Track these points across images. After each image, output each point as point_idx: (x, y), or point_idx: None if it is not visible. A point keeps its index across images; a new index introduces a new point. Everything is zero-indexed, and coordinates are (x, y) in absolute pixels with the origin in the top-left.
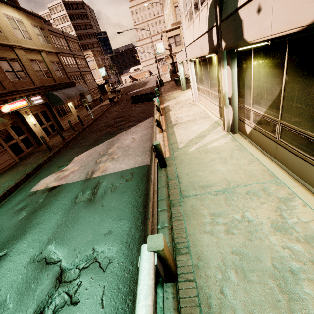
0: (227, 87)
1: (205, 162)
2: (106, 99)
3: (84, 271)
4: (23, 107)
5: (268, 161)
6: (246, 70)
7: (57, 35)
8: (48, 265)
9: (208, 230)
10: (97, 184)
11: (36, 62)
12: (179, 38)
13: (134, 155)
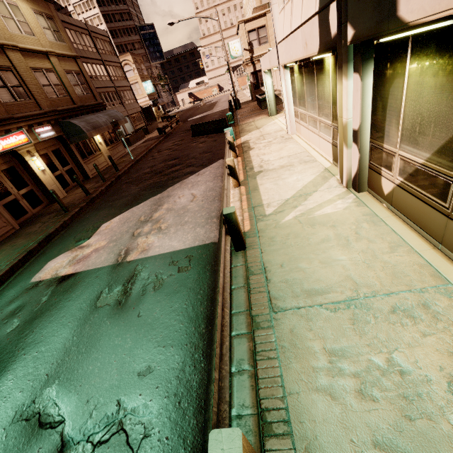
0: (352, 112)
1: (312, 244)
2: (153, 129)
3: (100, 450)
4: (21, 145)
5: (426, 246)
6: (392, 81)
7: (78, 30)
8: (43, 430)
9: (323, 387)
10: (133, 274)
11: (42, 72)
12: (265, 32)
13: (193, 224)
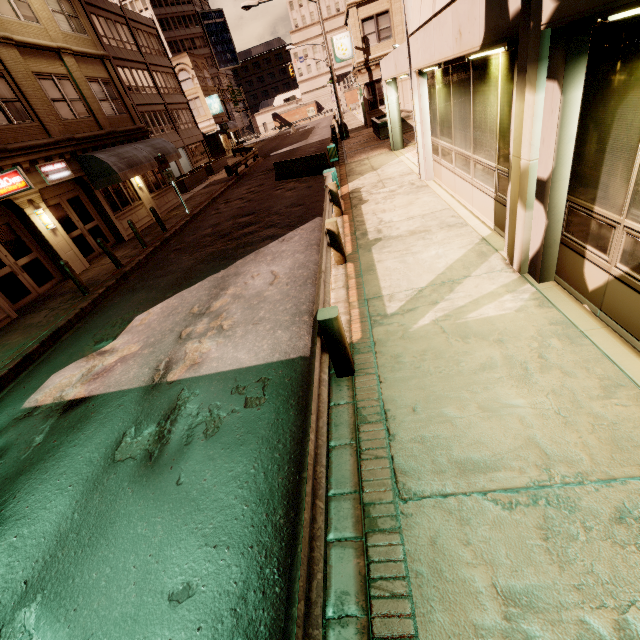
0: (539, 149)
1: (465, 371)
2: (221, 168)
3: None
4: (16, 192)
5: None
6: (624, 95)
7: (109, 16)
8: None
9: None
10: (175, 405)
11: (52, 80)
12: (388, 21)
13: (271, 323)
